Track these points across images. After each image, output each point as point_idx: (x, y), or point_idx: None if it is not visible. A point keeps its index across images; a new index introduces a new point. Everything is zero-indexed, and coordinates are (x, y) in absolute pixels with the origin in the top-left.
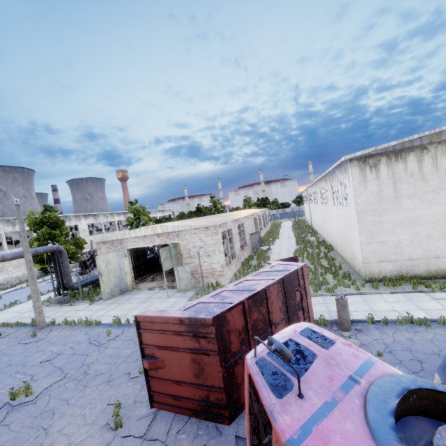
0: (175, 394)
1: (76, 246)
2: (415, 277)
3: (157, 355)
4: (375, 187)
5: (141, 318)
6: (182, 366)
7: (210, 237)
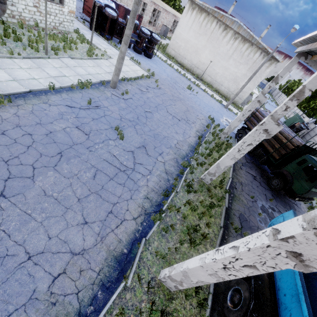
0: (88, 11)
1: None
2: (176, 61)
3: None
4: (188, 19)
5: None
6: (92, 4)
7: None
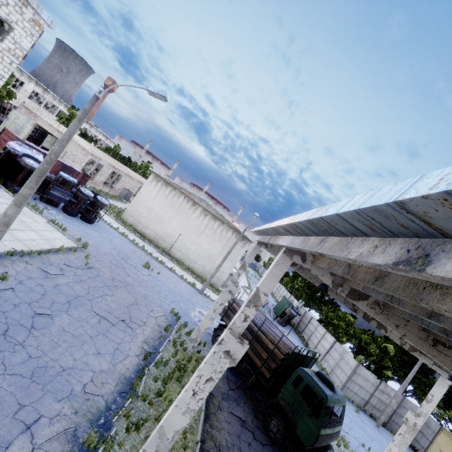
0: None
1: (8, 94)
2: (136, 230)
3: (2, 142)
4: (152, 188)
5: (7, 129)
6: None
7: (82, 154)
